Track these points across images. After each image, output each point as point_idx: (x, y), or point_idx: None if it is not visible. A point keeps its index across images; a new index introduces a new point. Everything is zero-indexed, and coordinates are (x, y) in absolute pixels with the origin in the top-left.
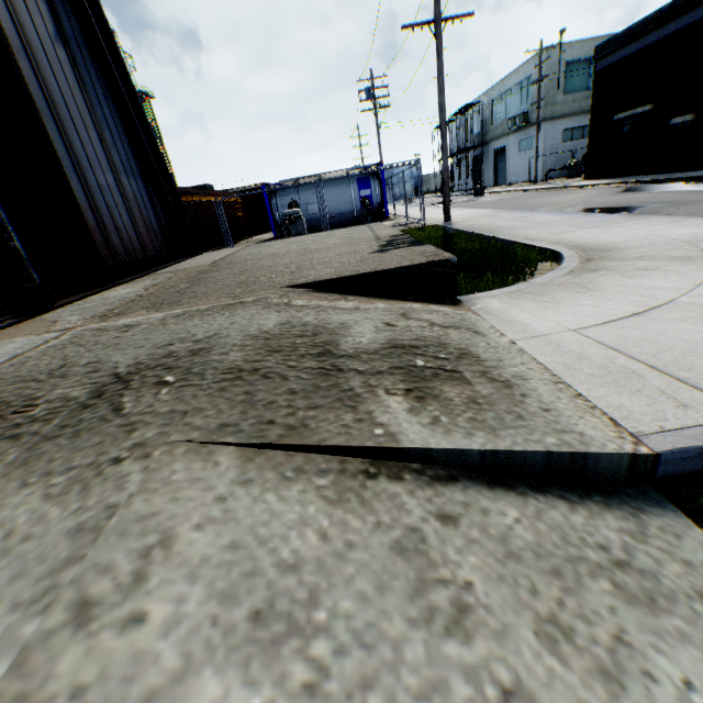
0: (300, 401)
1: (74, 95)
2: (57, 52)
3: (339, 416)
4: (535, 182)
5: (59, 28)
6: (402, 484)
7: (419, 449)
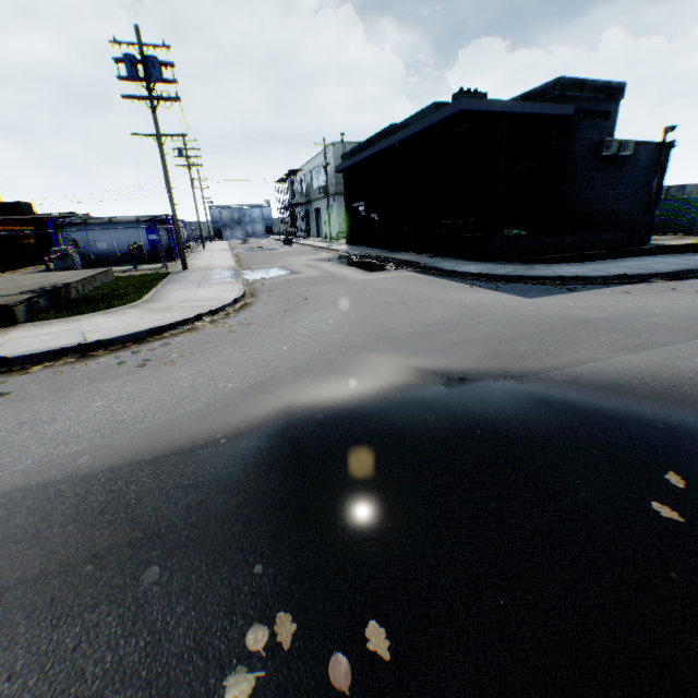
0: None
1: None
2: None
3: None
4: (330, 240)
5: None
6: None
7: None
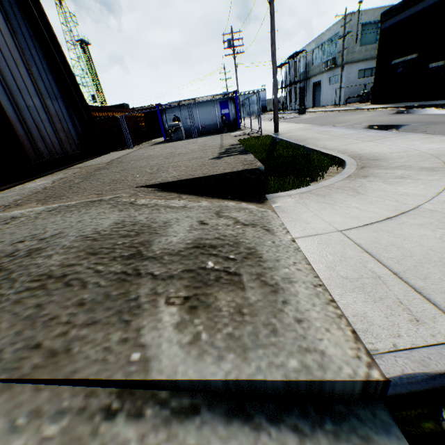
0: (82, 315)
1: (6, 40)
2: None
3: (108, 335)
4: (339, 105)
5: None
6: (137, 425)
7: (165, 380)
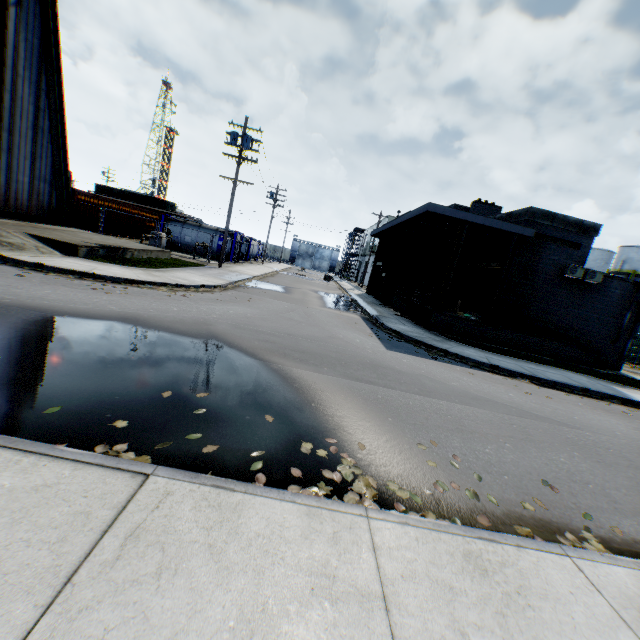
0: None
1: (28, 146)
2: (29, 132)
3: None
4: (362, 287)
5: (37, 124)
6: None
7: None
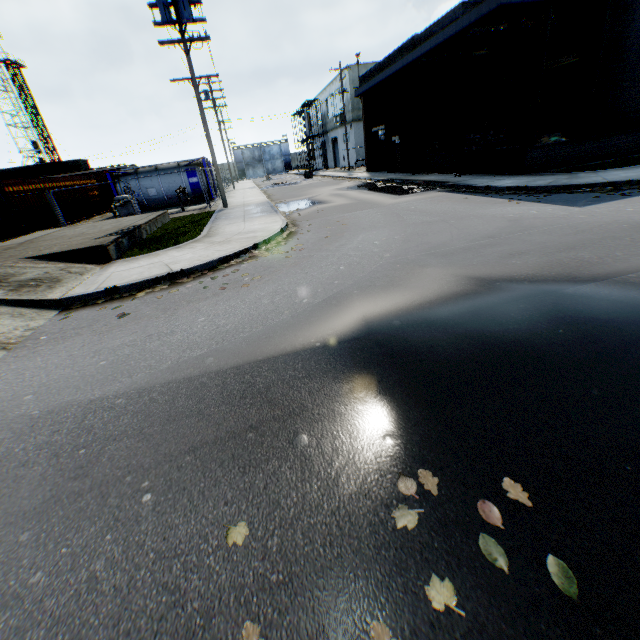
0: None
1: None
2: None
3: None
4: (349, 169)
5: None
6: None
7: None
